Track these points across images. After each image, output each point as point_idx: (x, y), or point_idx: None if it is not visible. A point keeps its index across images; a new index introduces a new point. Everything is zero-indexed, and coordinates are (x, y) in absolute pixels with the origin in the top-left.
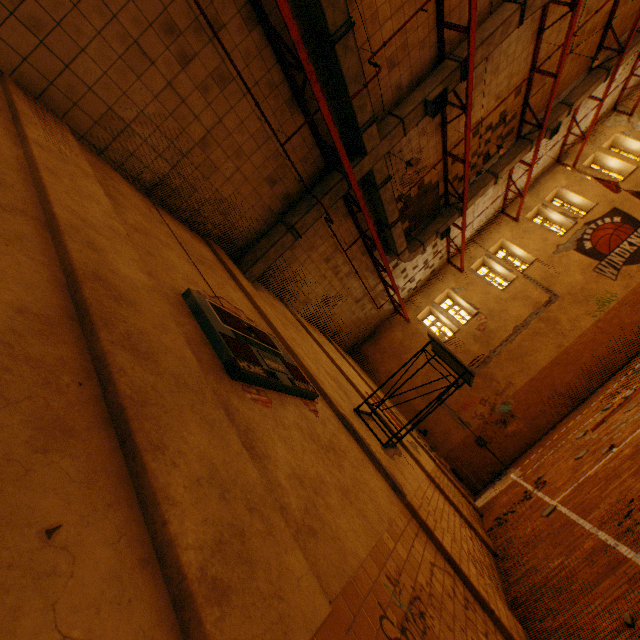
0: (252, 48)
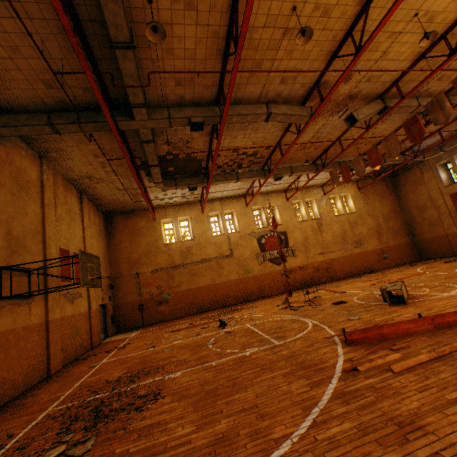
0: None
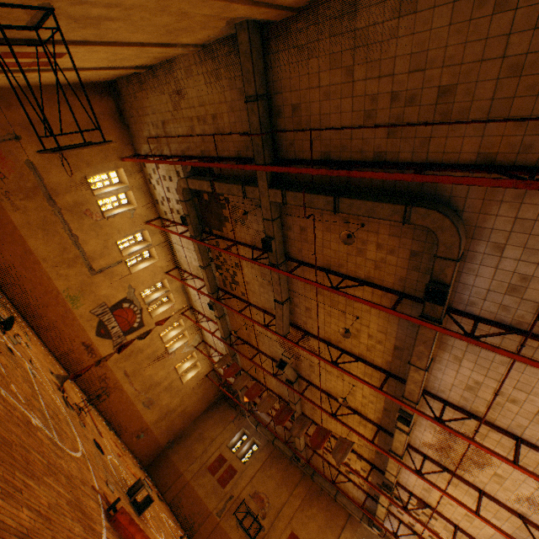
0: (367, 149)
